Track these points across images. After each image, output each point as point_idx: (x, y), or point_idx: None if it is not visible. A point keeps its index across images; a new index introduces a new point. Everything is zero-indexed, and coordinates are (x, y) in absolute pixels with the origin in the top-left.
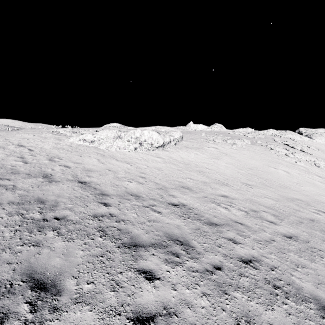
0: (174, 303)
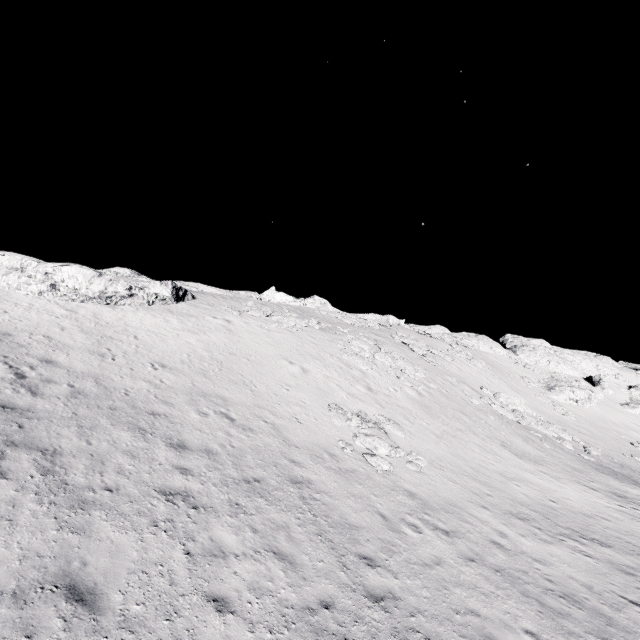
0: None
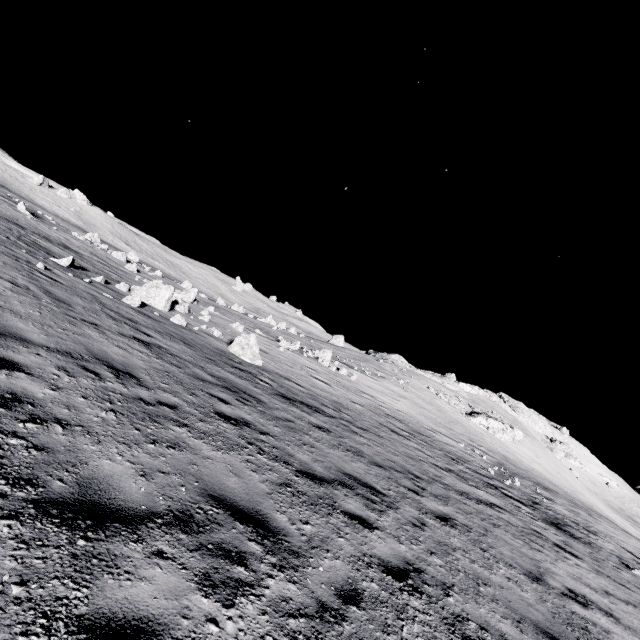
0: None
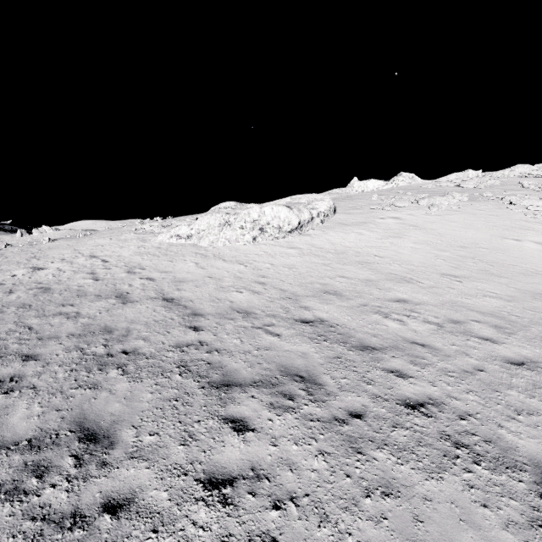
0: (270, 463)
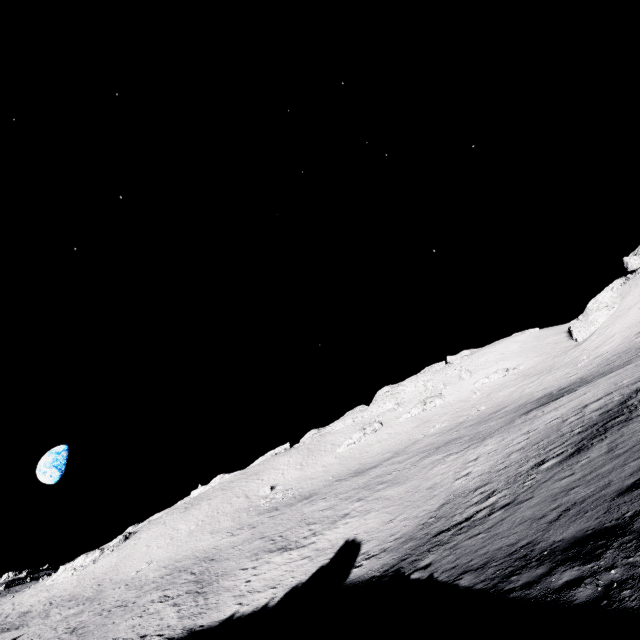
0: None
